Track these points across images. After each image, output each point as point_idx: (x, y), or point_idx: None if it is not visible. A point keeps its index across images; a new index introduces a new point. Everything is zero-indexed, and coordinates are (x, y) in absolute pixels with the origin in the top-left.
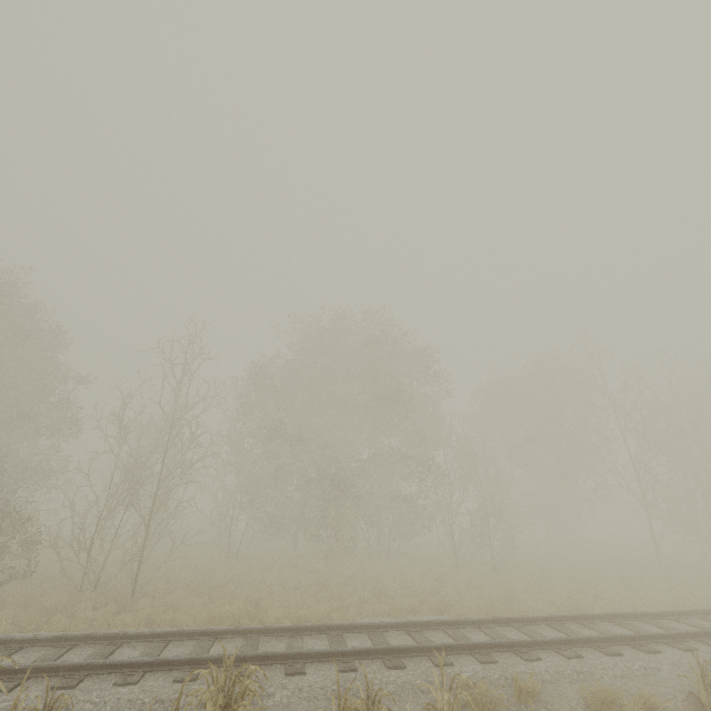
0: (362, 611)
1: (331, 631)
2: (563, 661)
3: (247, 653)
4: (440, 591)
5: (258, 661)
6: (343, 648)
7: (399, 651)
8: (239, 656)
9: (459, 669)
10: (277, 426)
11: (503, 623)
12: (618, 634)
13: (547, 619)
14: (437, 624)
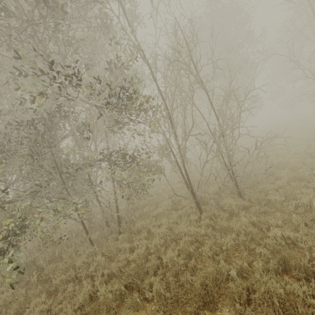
0: None
1: None
2: None
3: None
4: None
5: None
6: None
7: None
8: None
9: None
10: None
11: None
12: None
13: None
14: None
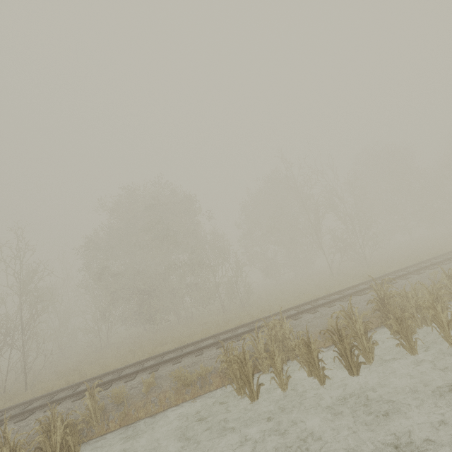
0: (138, 359)
1: (95, 380)
2: (191, 359)
3: (28, 408)
4: (196, 333)
5: (35, 410)
6: (81, 389)
7: (112, 381)
8: (24, 411)
9: (134, 380)
10: (100, 271)
11: (189, 346)
12: (229, 336)
13: (212, 336)
14: (152, 358)
